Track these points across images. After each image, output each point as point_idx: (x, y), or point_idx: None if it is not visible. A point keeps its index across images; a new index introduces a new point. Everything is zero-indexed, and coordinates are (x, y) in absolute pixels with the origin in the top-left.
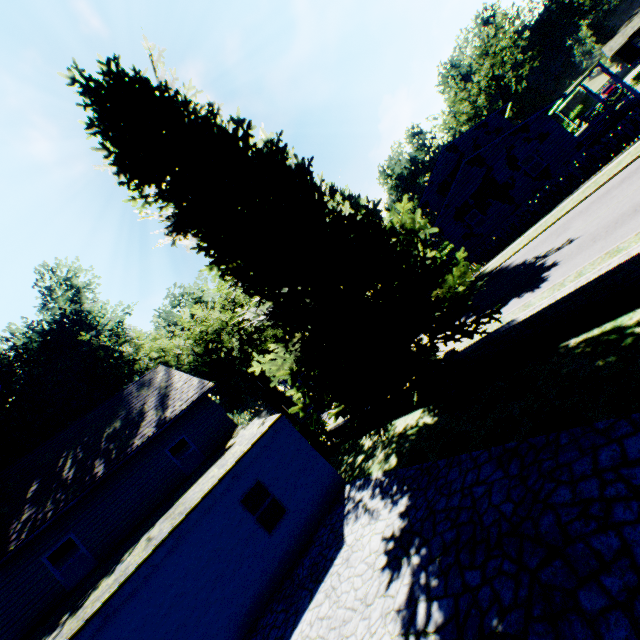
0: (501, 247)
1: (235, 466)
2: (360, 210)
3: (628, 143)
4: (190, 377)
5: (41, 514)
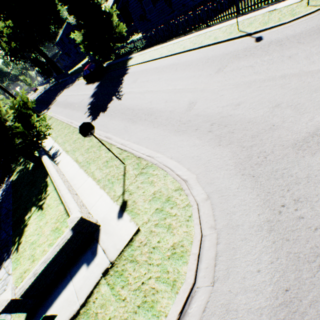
0: (145, 46)
1: None
2: None
3: (202, 25)
4: None
5: None
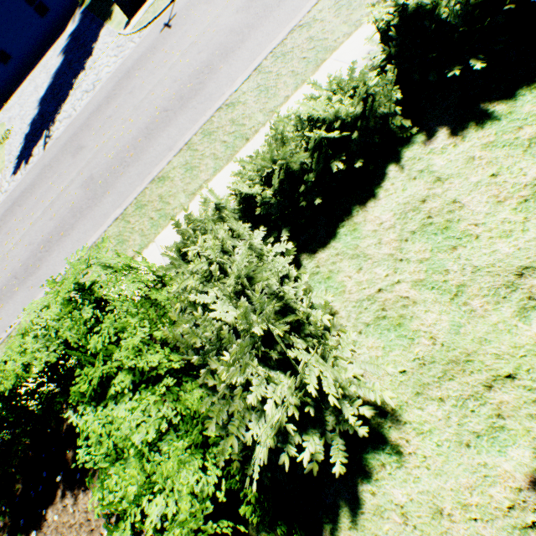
0: None
1: None
2: None
3: None
4: None
5: None
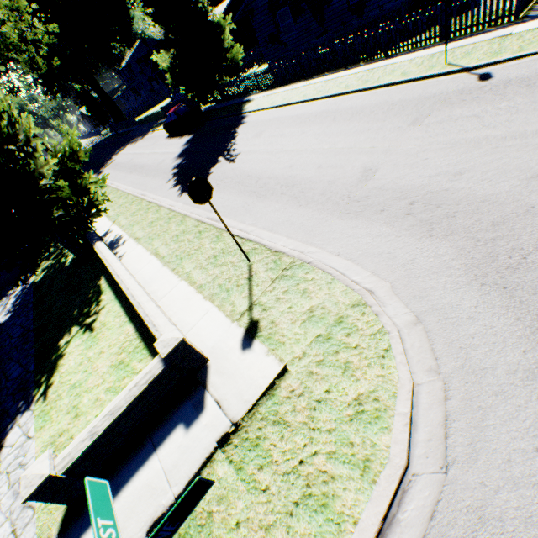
0: (275, 83)
1: None
2: None
3: (378, 54)
4: None
5: None
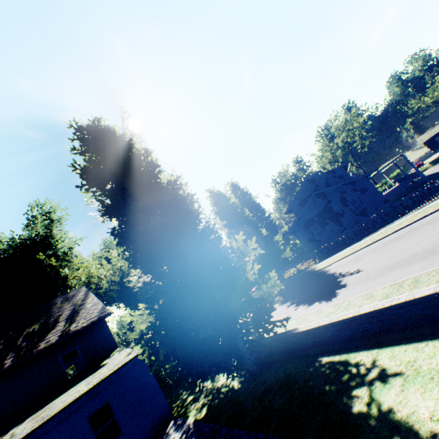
0: (328, 254)
1: (95, 387)
2: (214, 233)
3: (409, 211)
4: (98, 301)
5: None
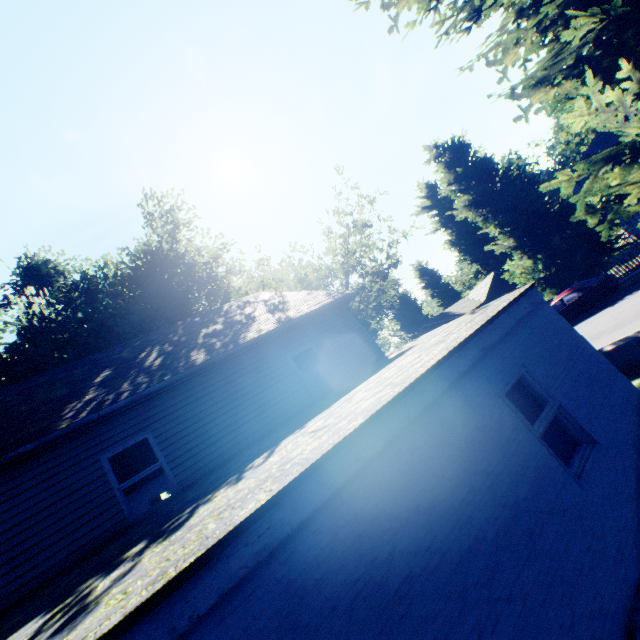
0: None
1: (481, 332)
2: None
3: None
4: (311, 292)
5: (112, 394)
